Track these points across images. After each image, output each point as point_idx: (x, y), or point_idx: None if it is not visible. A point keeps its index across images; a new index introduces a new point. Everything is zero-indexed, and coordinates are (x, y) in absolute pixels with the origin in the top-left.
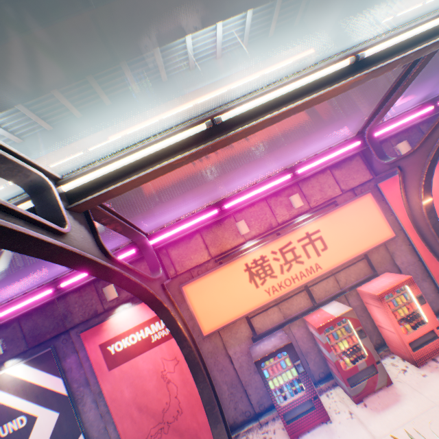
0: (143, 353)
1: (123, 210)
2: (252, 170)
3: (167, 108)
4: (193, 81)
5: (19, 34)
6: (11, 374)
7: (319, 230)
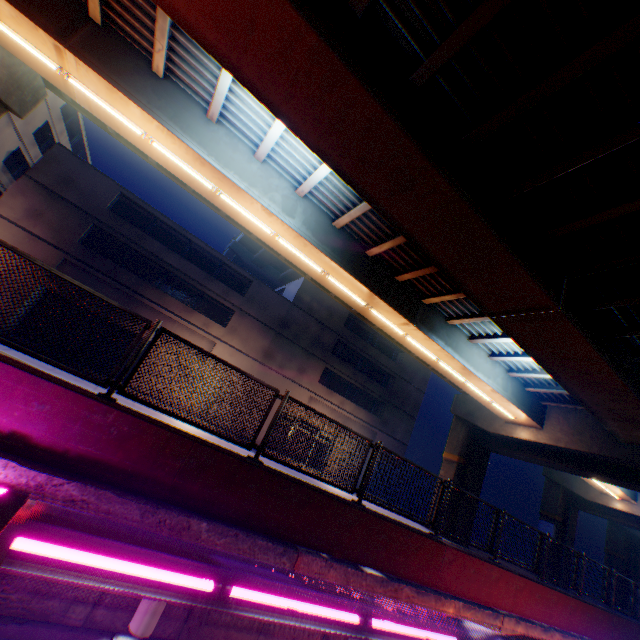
0: None
1: (190, 278)
2: (526, 589)
3: (423, 340)
4: (462, 350)
5: (512, 251)
6: None
7: None
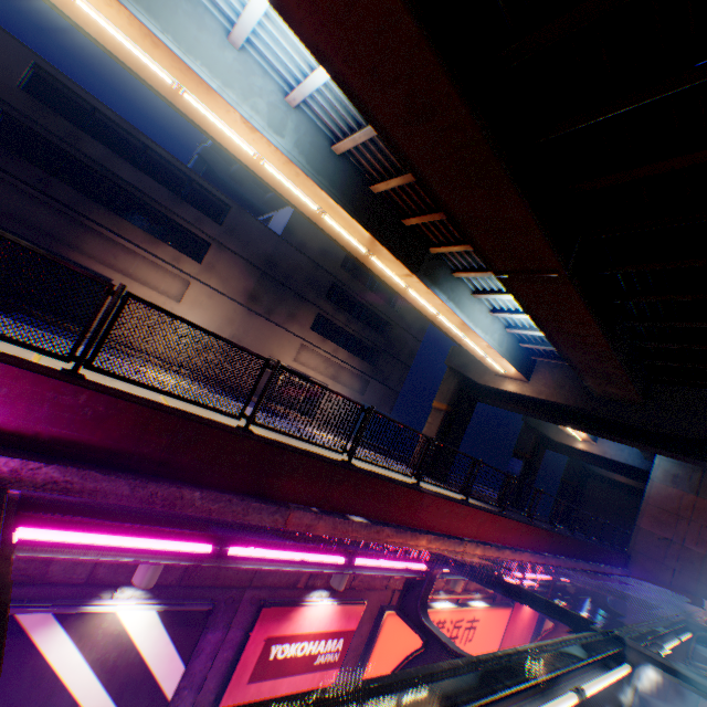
0: (295, 674)
1: (150, 199)
2: (489, 521)
3: (425, 293)
4: (464, 306)
5: (531, 208)
6: (121, 619)
7: (479, 619)
